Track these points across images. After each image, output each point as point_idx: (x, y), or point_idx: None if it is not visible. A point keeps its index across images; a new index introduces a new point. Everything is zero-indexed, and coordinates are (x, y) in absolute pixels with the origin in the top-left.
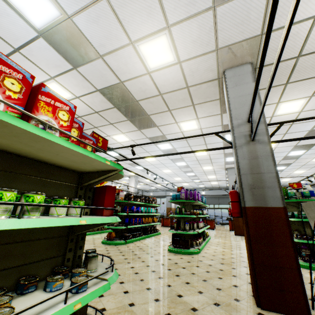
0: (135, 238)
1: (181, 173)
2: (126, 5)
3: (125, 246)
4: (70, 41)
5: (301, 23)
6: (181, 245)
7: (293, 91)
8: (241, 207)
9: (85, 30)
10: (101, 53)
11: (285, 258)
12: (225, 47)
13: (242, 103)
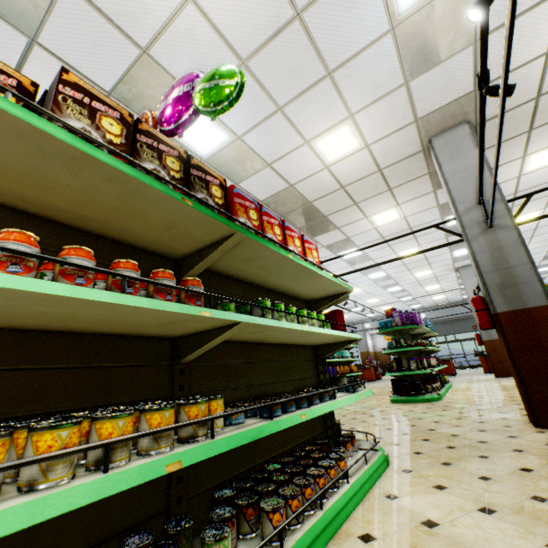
0: None
1: (378, 290)
2: (302, 110)
3: None
4: (236, 159)
5: (529, 64)
6: (410, 392)
7: (544, 137)
8: (491, 316)
9: (254, 145)
10: (269, 162)
11: None
12: (426, 115)
13: (465, 180)
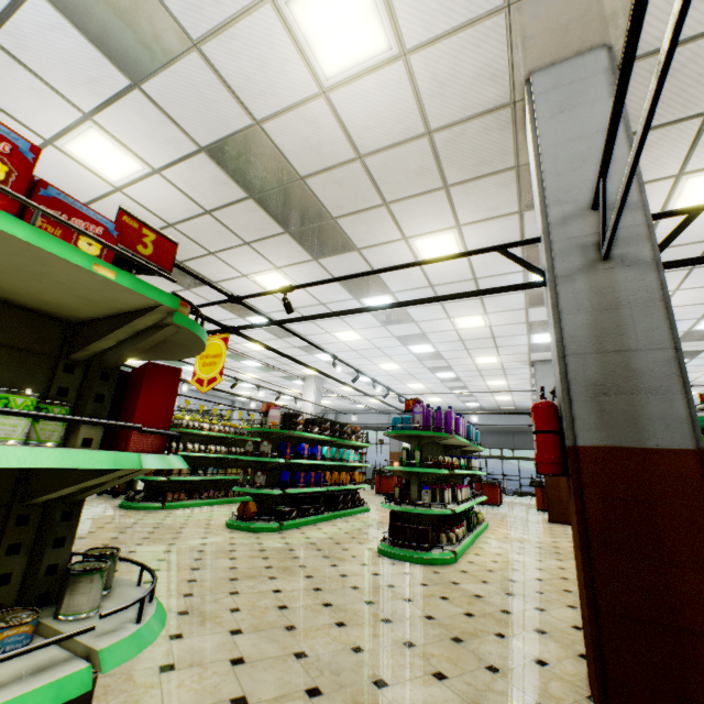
0: (304, 519)
1: (423, 372)
2: None
3: (278, 537)
4: None
5: None
6: (409, 542)
7: None
8: (565, 448)
9: None
10: (194, 35)
11: (697, 603)
12: None
13: (577, 157)
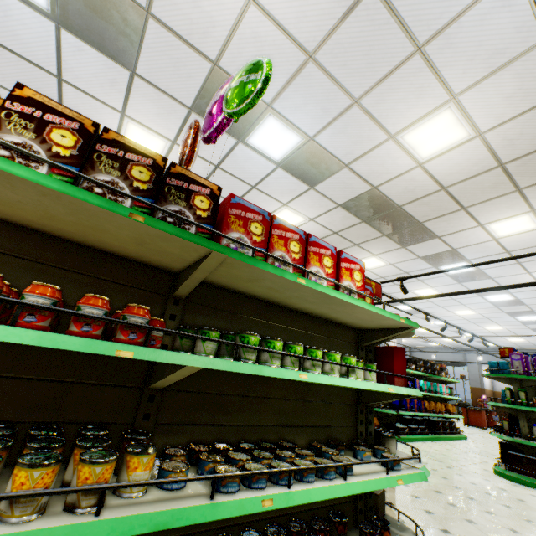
0: (414, 436)
1: (500, 316)
2: (384, 100)
3: (400, 446)
4: (309, 161)
5: None
6: (527, 470)
7: None
8: None
9: (328, 145)
10: (346, 162)
11: None
12: None
13: None
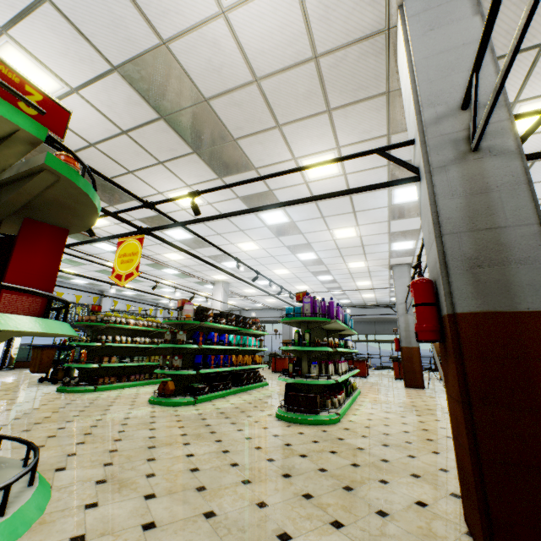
0: (215, 394)
1: (308, 276)
2: None
3: (193, 409)
4: None
5: None
6: (302, 407)
7: None
8: (441, 317)
9: None
10: None
11: None
12: None
13: (447, 66)
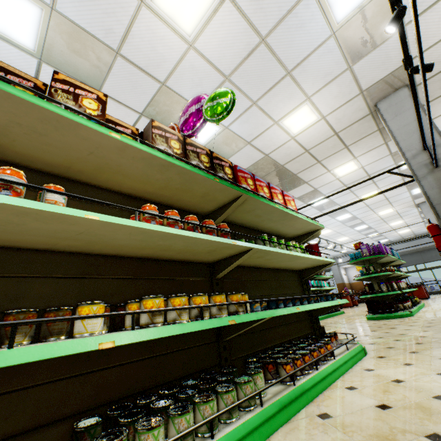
0: None
1: (346, 230)
2: (271, 101)
3: None
4: (225, 142)
5: None
6: (383, 310)
7: None
8: None
9: (237, 131)
10: (248, 141)
11: None
12: (370, 87)
13: (410, 132)
